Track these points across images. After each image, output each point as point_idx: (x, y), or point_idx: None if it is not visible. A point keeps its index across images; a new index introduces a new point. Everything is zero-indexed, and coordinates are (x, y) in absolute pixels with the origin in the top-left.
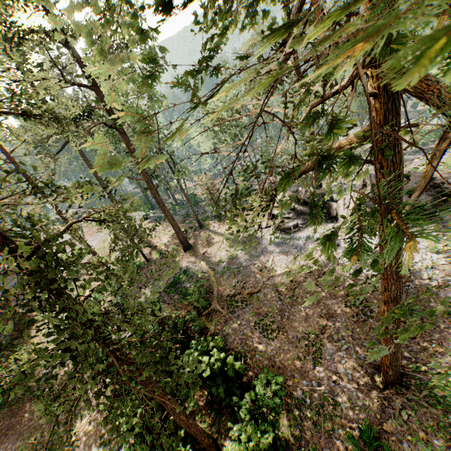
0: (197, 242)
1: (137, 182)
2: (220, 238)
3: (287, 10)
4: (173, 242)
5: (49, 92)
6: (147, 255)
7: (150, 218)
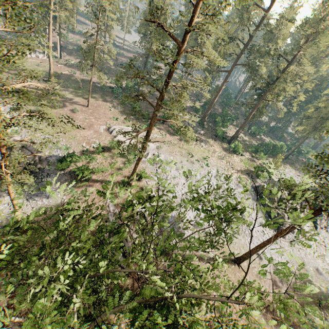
0: None
1: None
2: None
3: None
4: None
5: None
6: None
7: None
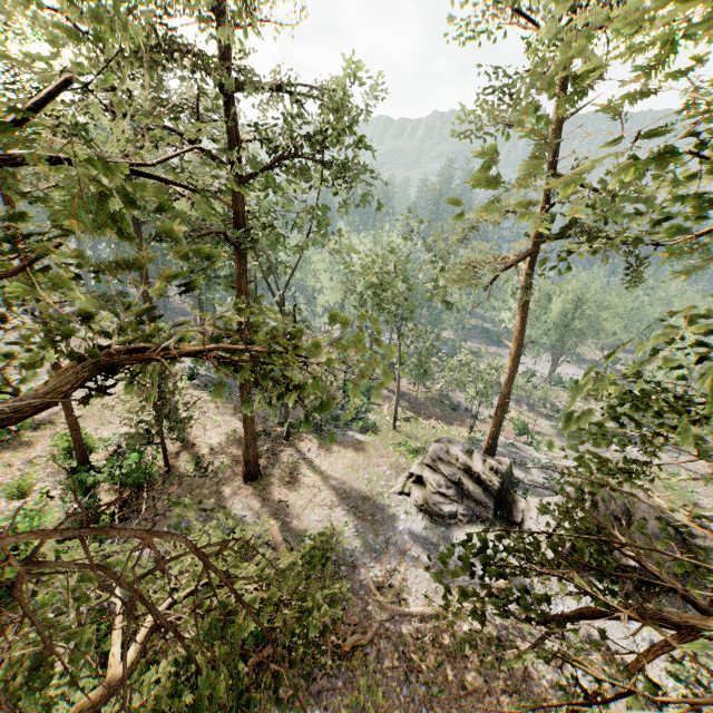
0: (273, 470)
1: (201, 306)
2: (316, 480)
3: (548, 201)
4: (229, 449)
5: (156, 147)
6: (171, 456)
7: (198, 376)
